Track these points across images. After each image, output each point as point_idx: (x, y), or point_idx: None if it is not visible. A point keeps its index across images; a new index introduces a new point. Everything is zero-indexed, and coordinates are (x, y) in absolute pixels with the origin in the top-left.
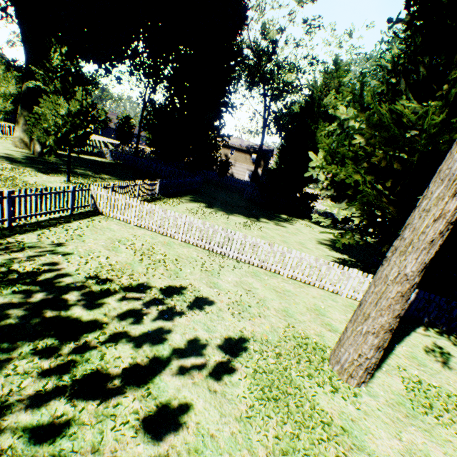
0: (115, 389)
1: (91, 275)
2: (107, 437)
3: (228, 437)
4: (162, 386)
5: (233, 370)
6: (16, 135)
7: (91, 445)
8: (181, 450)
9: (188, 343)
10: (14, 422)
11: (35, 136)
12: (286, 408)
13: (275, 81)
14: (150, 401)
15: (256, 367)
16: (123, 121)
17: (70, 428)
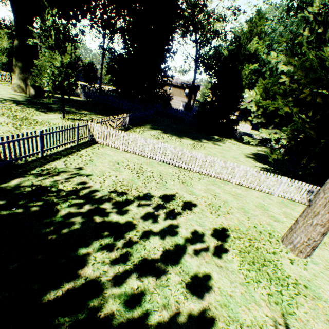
0: (161, 269)
1: (111, 190)
2: (170, 300)
3: (240, 295)
4: (188, 265)
5: (227, 252)
6: (14, 82)
7: (162, 305)
8: (215, 305)
9: (192, 235)
10: (111, 294)
11: (29, 82)
12: (267, 275)
13: (205, 30)
14: (185, 275)
15: (240, 249)
16: (88, 66)
17: (145, 295)
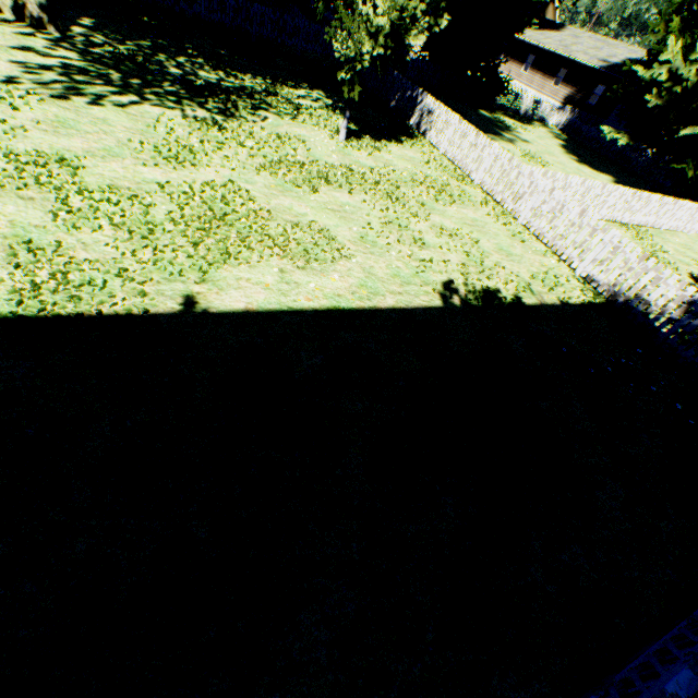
0: None
1: None
2: None
3: None
4: None
5: None
6: None
7: None
8: None
9: None
10: None
11: None
12: None
13: None
14: None
15: None
16: None
17: None
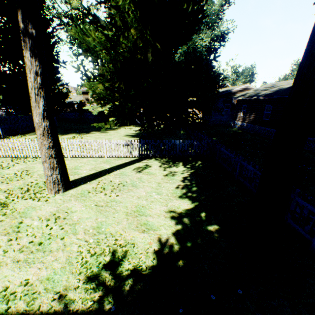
0: None
1: None
2: None
3: None
4: None
5: None
6: None
7: None
8: None
9: None
10: None
11: None
12: None
13: None
14: None
15: None
16: None
17: None
